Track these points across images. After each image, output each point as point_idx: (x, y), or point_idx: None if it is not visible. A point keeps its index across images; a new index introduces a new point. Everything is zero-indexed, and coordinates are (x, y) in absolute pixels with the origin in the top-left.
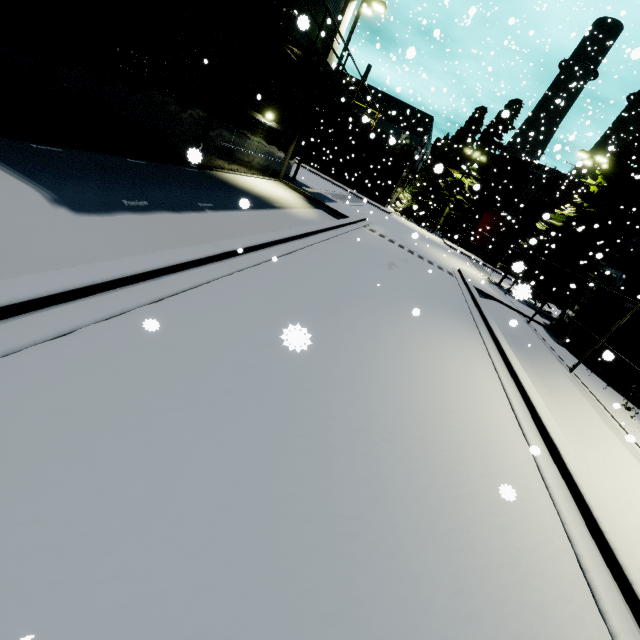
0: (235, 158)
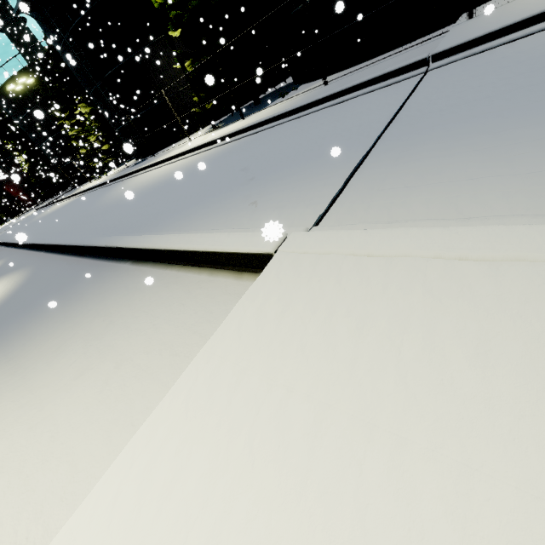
0: None
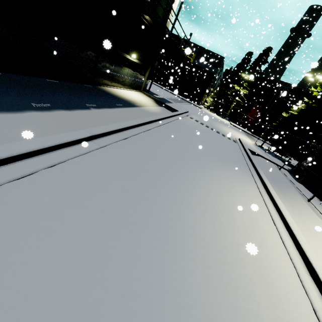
0: (114, 79)
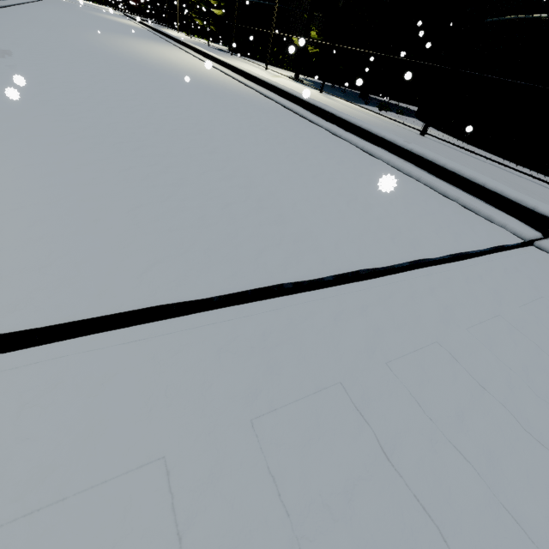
0: None
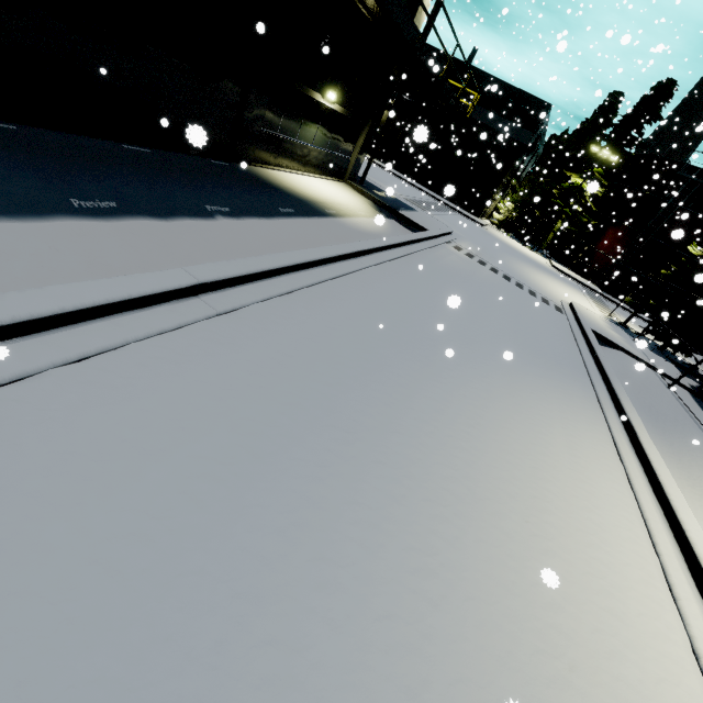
0: (283, 150)
